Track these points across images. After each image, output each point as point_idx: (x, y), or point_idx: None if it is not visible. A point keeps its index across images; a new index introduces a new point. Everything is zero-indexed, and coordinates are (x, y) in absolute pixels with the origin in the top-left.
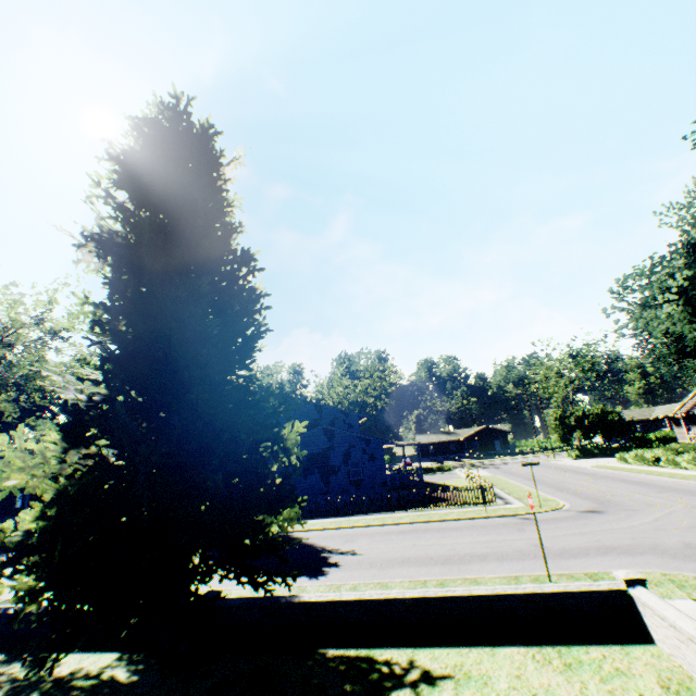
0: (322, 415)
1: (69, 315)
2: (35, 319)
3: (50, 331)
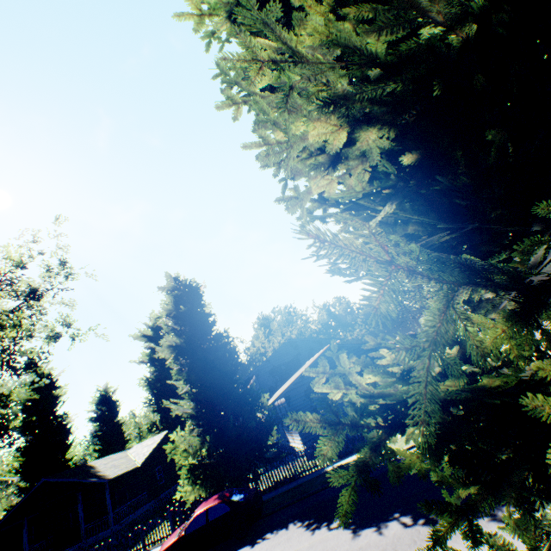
0: (299, 350)
1: (46, 273)
2: (3, 281)
3: (26, 294)
